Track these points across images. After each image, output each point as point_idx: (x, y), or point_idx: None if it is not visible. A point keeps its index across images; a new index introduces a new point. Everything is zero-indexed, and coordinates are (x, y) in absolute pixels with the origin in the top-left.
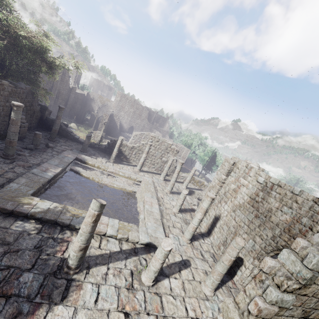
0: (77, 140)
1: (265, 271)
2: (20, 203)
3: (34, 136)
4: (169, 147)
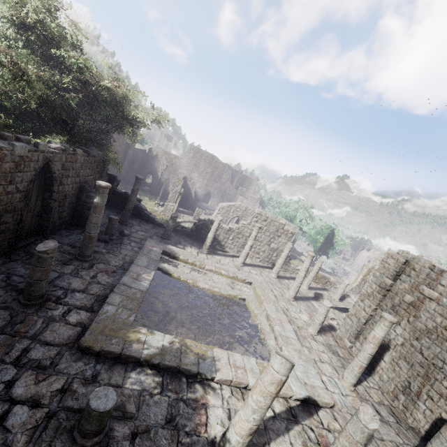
0: (153, 221)
1: None
2: (127, 340)
3: (108, 222)
4: (281, 229)
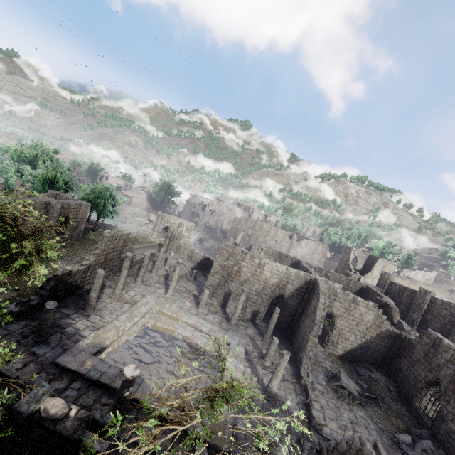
0: None
1: (318, 321)
2: (226, 422)
3: None
4: (128, 238)
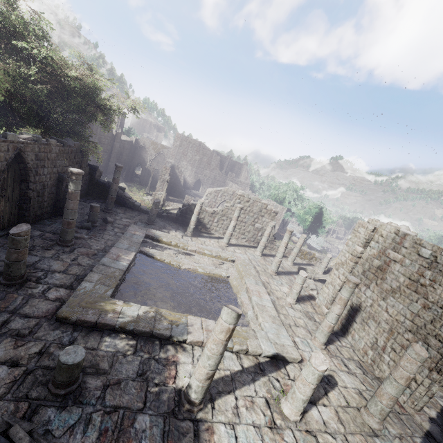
0: (138, 209)
1: None
2: (102, 311)
3: (90, 210)
4: (264, 209)
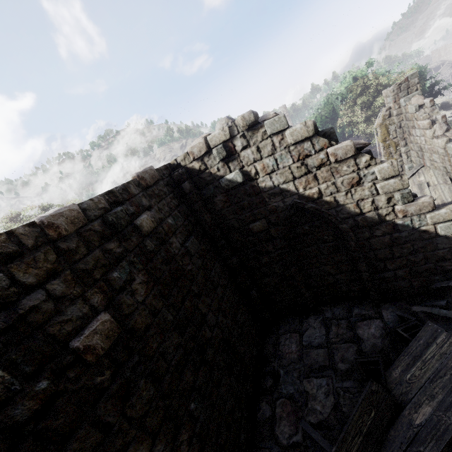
0: None
1: None
2: None
3: None
4: None
